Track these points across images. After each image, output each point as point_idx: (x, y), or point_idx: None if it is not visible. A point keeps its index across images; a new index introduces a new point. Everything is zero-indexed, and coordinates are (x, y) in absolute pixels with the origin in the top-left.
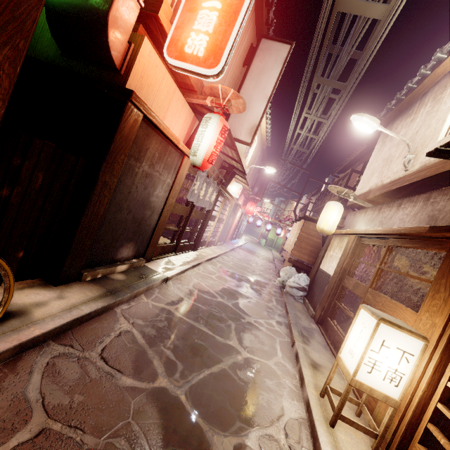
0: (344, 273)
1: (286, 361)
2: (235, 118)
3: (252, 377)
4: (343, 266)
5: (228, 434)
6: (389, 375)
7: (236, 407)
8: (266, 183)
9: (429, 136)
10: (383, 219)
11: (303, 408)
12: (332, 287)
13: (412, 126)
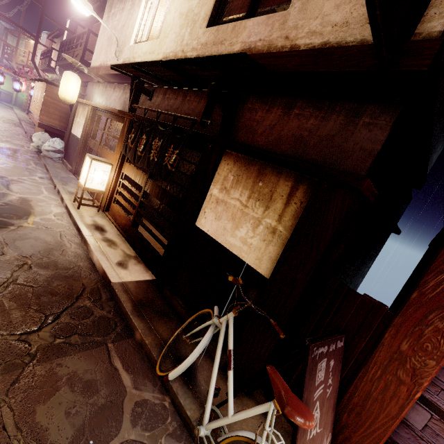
0: (88, 137)
1: (51, 195)
2: None
3: (28, 203)
4: (86, 131)
5: (22, 220)
6: (100, 182)
7: (22, 213)
8: None
9: (127, 37)
10: (108, 96)
11: (64, 209)
12: (81, 147)
13: (122, 16)
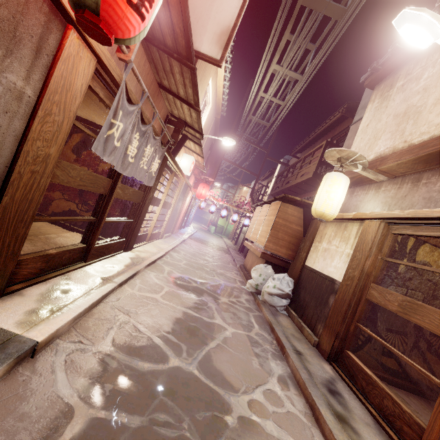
0: (367, 280)
1: None
2: (190, 11)
3: None
4: (365, 269)
5: None
6: None
7: None
8: (219, 163)
9: None
10: (435, 193)
11: None
12: (348, 301)
13: None
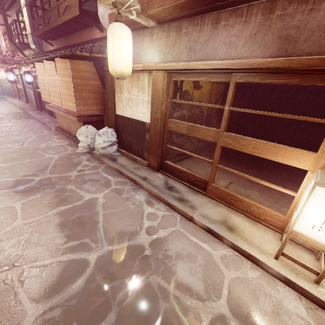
0: (165, 118)
1: (215, 247)
2: None
3: None
4: (163, 111)
5: None
6: None
7: None
8: None
9: None
10: (193, 43)
11: (283, 284)
12: (159, 135)
13: None
